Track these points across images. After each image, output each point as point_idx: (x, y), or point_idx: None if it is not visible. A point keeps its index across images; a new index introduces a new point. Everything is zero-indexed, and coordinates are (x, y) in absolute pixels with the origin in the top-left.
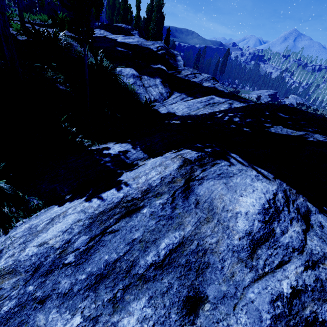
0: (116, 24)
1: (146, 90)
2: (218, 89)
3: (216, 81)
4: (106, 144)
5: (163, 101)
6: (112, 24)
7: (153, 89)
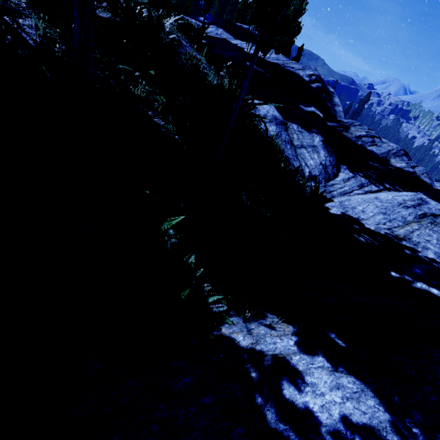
0: (240, 25)
1: (295, 152)
2: (422, 178)
3: (410, 159)
4: (270, 332)
5: (326, 182)
6: (234, 23)
7: (309, 154)
